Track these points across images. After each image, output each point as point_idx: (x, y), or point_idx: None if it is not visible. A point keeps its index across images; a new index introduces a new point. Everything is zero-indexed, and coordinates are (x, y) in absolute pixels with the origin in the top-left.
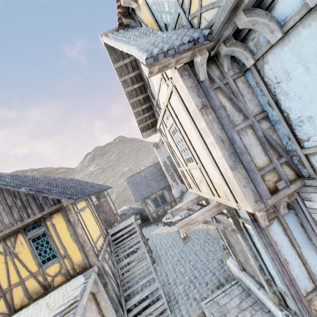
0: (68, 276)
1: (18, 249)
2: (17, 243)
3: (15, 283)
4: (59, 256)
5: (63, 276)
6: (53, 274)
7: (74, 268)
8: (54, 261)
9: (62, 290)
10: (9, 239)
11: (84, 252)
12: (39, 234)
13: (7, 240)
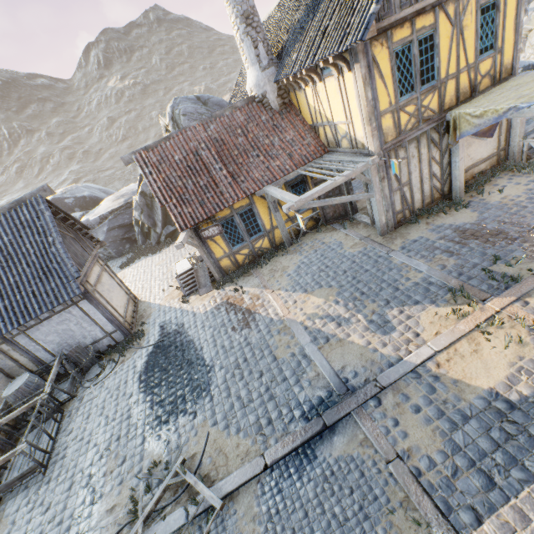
0: (494, 80)
1: (465, 21)
2: (466, 11)
3: (450, 74)
4: (496, 48)
5: (489, 79)
6: (482, 74)
7: (501, 71)
8: (489, 55)
9: (525, 78)
10: (461, 0)
11: (517, 51)
12: (489, 3)
13: (459, 2)
